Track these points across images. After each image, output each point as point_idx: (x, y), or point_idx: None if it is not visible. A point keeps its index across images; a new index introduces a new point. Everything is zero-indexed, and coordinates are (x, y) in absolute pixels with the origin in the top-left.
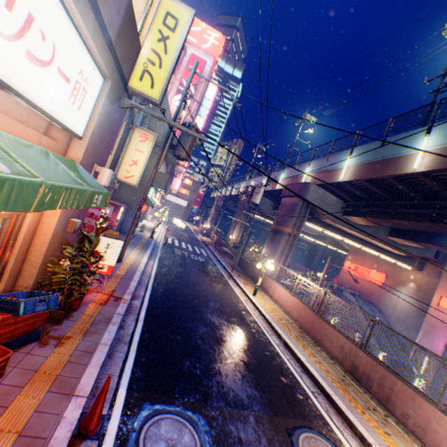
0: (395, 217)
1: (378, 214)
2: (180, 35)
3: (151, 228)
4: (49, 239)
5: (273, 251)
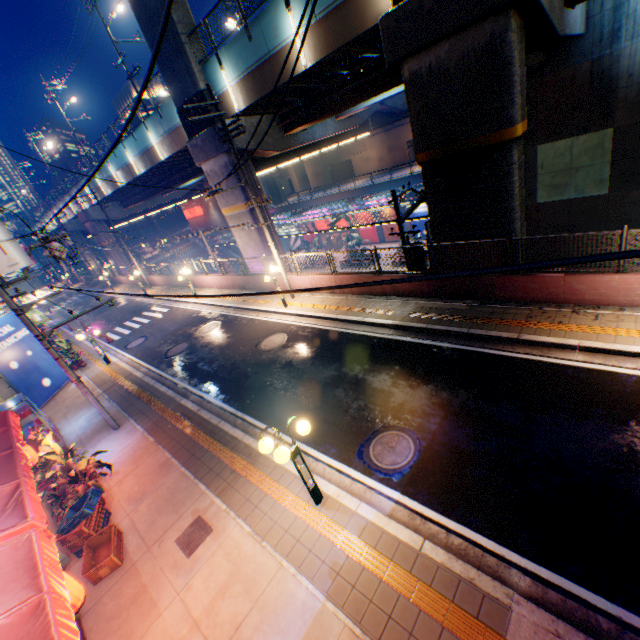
0: (137, 203)
1: (133, 203)
2: None
3: None
4: None
5: (114, 260)
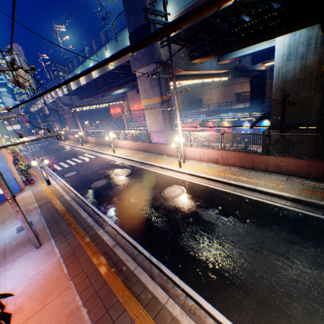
0: (88, 97)
1: (86, 98)
2: None
3: None
4: None
5: (69, 126)
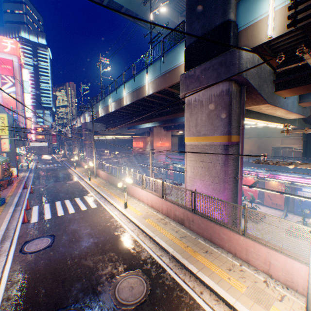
0: (114, 127)
1: (111, 126)
2: (7, 120)
3: (27, 165)
4: (1, 170)
5: (86, 152)
